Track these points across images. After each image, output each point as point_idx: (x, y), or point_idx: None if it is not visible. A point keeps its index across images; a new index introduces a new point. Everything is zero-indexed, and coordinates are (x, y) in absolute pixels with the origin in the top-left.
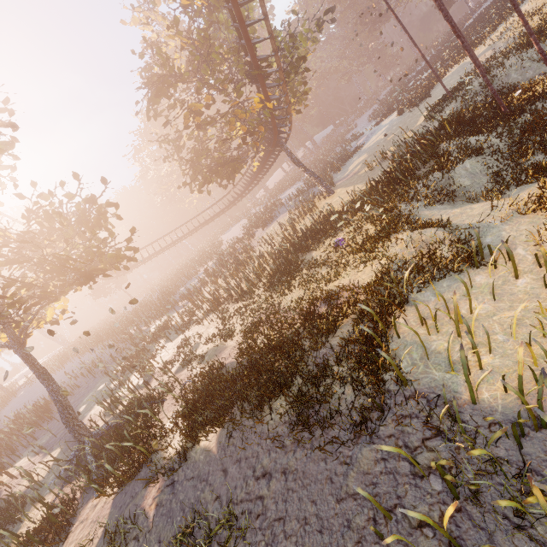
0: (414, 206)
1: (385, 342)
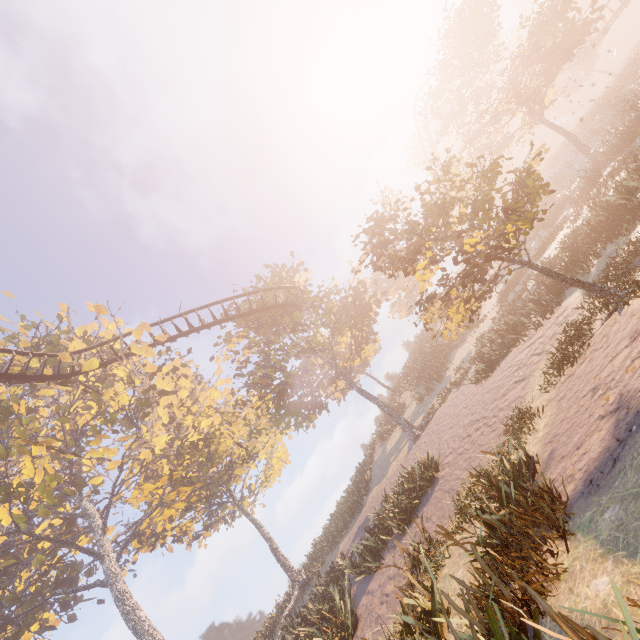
0: None
1: None
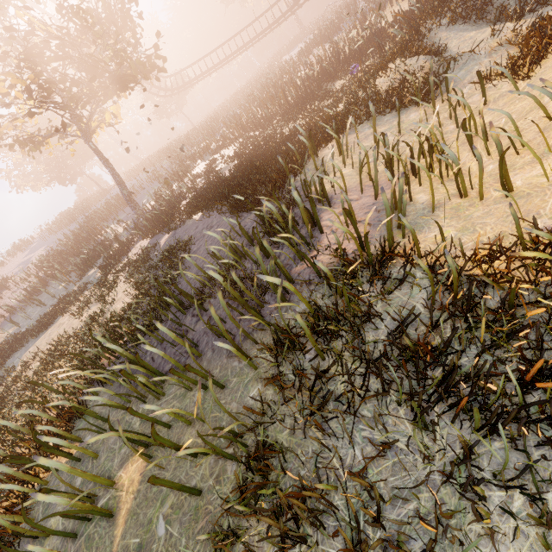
0: (437, 24)
1: (302, 157)
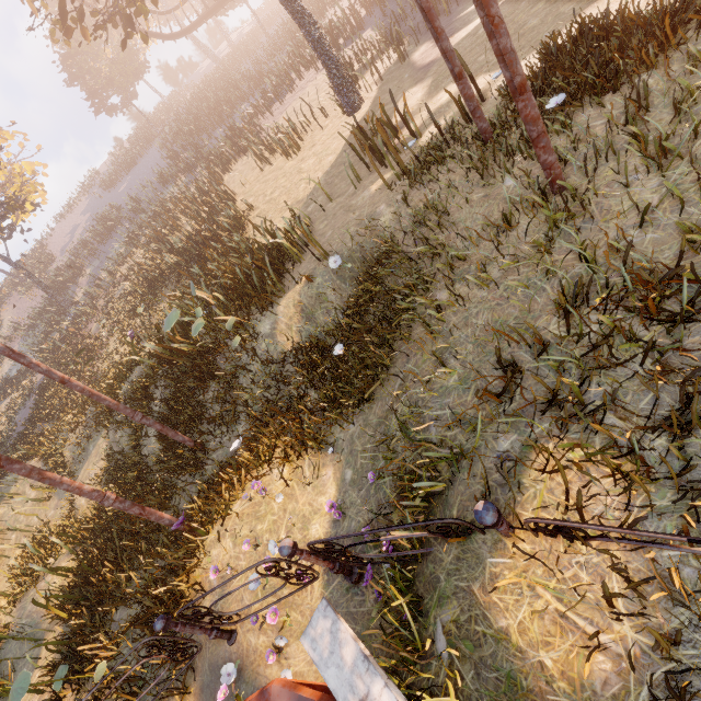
0: None
1: None
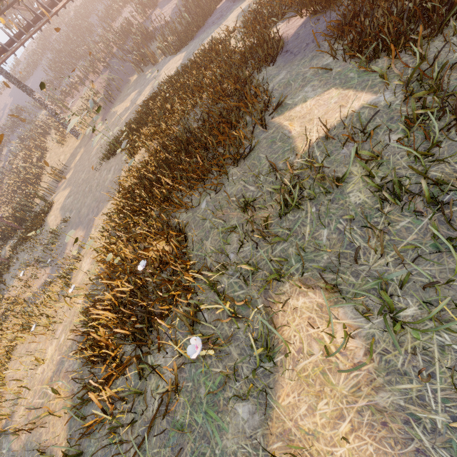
0: None
1: None
